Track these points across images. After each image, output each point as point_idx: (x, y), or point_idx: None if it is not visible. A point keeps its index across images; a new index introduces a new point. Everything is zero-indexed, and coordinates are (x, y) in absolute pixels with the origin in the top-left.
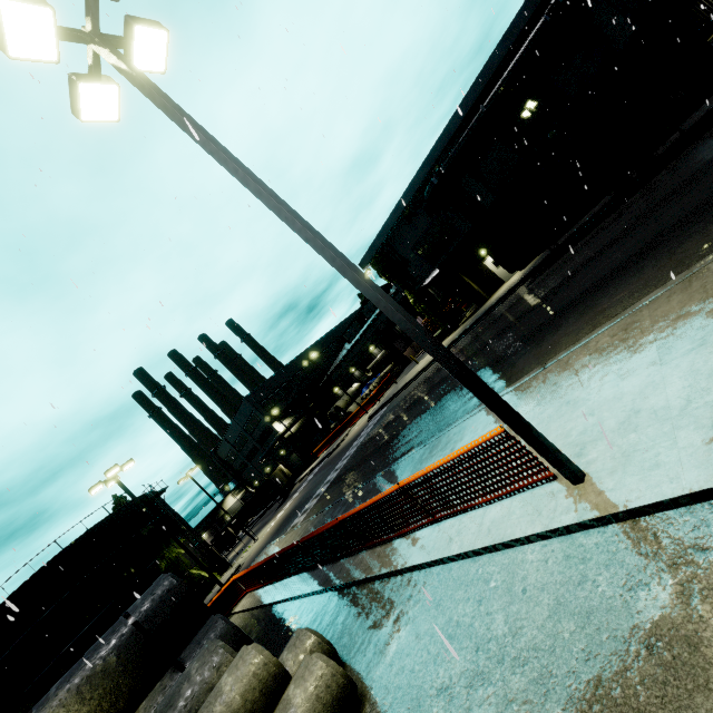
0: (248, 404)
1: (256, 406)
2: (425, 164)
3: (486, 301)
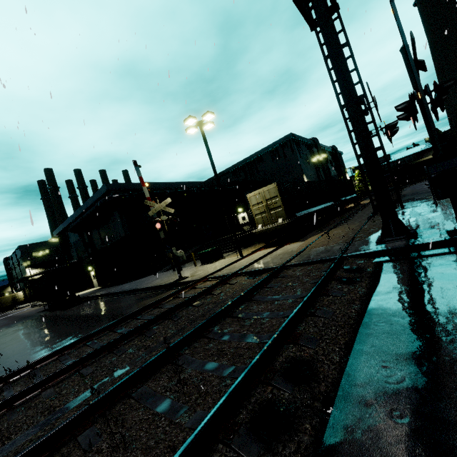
0: (20, 250)
1: (24, 253)
2: (72, 216)
3: (87, 289)
